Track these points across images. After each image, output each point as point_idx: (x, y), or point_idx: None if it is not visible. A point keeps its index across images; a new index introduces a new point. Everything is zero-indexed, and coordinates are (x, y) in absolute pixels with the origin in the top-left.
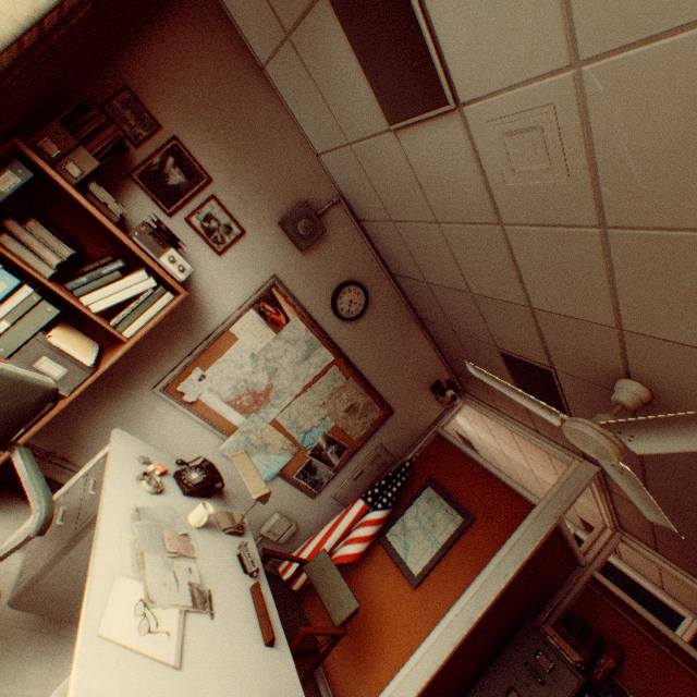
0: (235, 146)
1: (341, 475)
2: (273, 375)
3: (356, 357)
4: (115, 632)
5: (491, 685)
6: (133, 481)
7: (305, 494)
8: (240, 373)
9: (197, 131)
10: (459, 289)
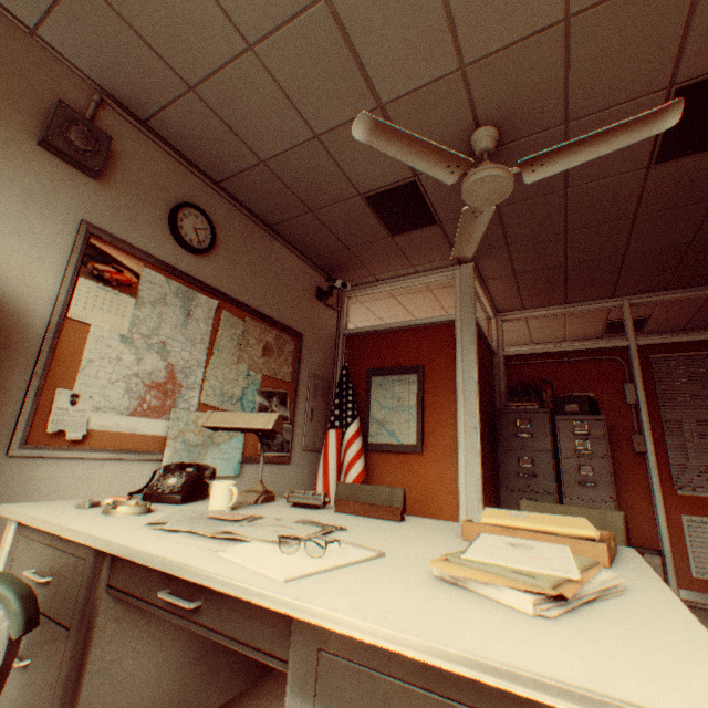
0: None
1: (298, 425)
2: (165, 352)
3: (238, 294)
4: (296, 570)
5: (508, 470)
6: (103, 518)
7: (280, 465)
8: (122, 369)
9: None
10: (302, 141)
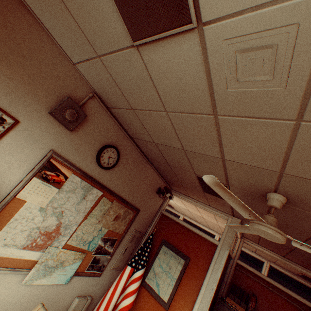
0: None
1: (115, 255)
2: (61, 216)
3: (116, 188)
4: None
5: None
6: None
7: (94, 277)
8: (32, 224)
9: None
10: (176, 147)
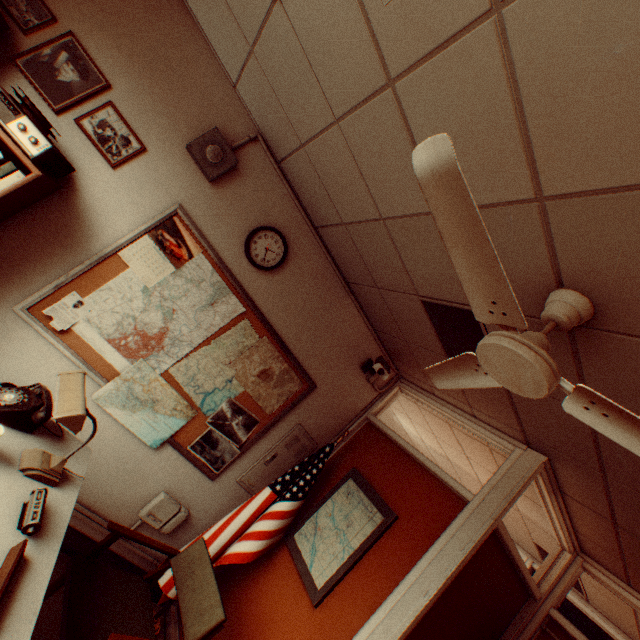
0: (142, 58)
1: (250, 455)
2: (170, 317)
3: (273, 315)
4: None
5: None
6: None
7: (202, 474)
8: (128, 307)
9: (99, 34)
10: (371, 218)
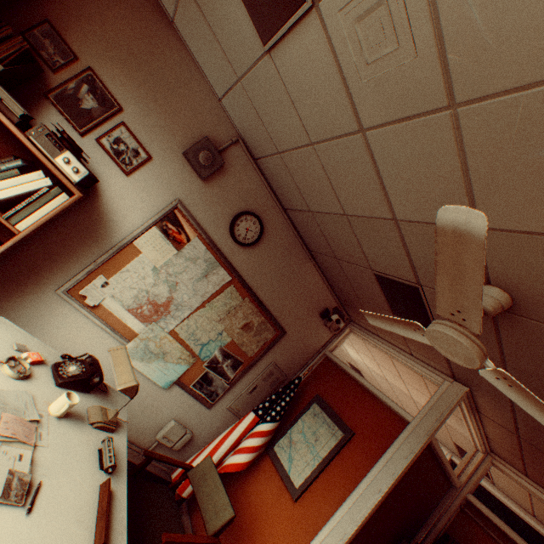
0: (146, 83)
1: (236, 388)
2: (174, 288)
3: (252, 280)
4: None
5: None
6: None
7: (201, 404)
8: (142, 283)
9: (111, 66)
10: (335, 212)
